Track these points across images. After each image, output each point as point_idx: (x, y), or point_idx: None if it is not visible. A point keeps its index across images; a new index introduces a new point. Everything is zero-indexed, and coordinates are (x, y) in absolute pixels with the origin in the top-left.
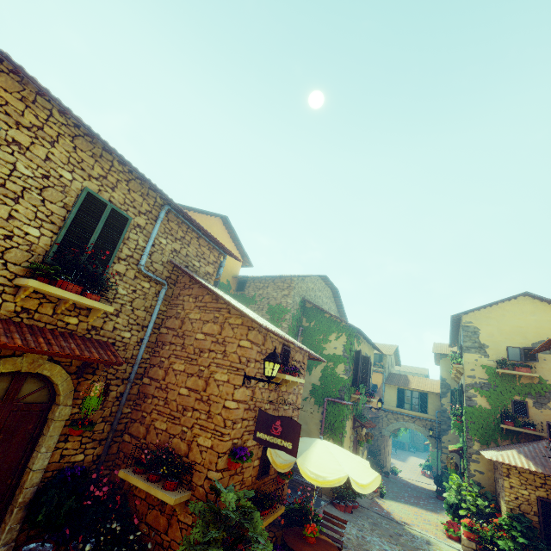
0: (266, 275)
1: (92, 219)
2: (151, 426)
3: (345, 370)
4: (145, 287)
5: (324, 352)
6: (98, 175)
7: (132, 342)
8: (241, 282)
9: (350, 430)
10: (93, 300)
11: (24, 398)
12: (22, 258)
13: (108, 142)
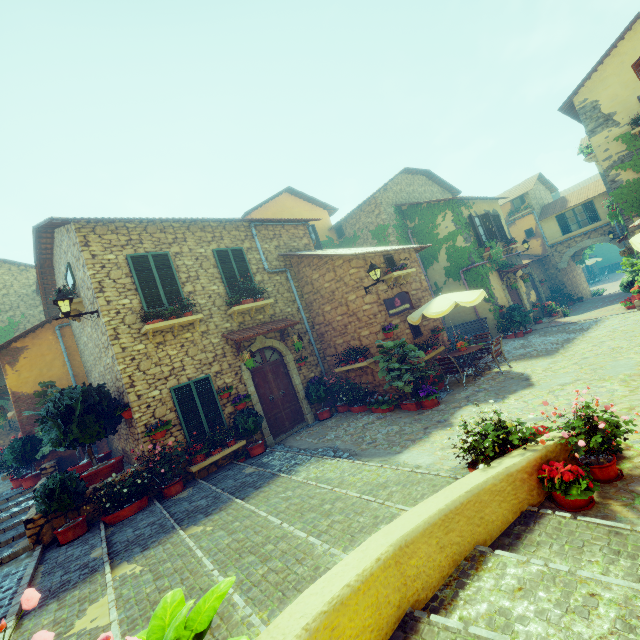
0: (352, 210)
1: (228, 263)
2: (336, 345)
3: (464, 240)
4: (278, 279)
5: (439, 237)
6: (211, 238)
7: (294, 312)
8: (338, 230)
9: (499, 282)
10: (261, 301)
11: (270, 359)
12: (221, 302)
13: (203, 218)
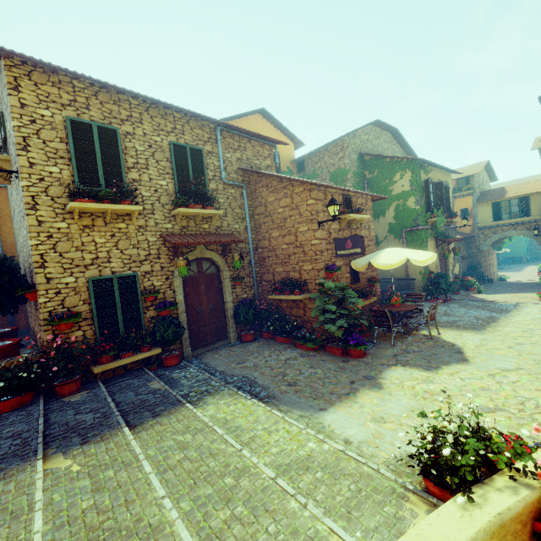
0: (318, 148)
1: (183, 161)
2: (275, 272)
3: (416, 201)
4: (232, 193)
5: (392, 194)
6: (171, 129)
7: (241, 230)
8: (299, 164)
9: (434, 249)
10: (210, 210)
11: (206, 271)
12: (167, 200)
13: (166, 102)
